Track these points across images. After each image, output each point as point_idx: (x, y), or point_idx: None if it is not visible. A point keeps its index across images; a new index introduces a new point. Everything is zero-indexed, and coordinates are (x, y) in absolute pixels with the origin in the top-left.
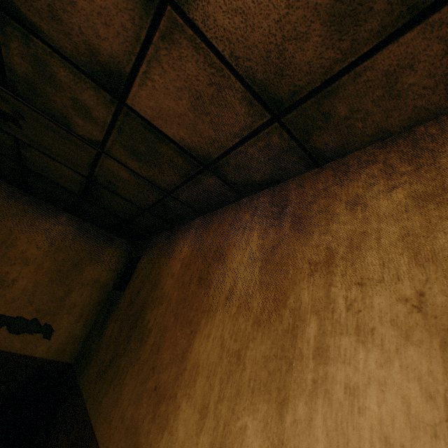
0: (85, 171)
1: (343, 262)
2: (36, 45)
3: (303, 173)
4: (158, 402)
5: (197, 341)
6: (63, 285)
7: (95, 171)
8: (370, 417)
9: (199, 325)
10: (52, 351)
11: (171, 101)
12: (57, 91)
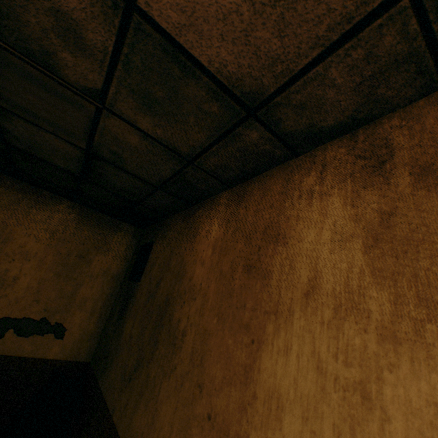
0: (82, 142)
1: None
2: None
3: (411, 103)
4: None
5: (267, 357)
6: (70, 279)
7: (95, 139)
8: None
9: (264, 332)
10: (67, 351)
11: None
12: None
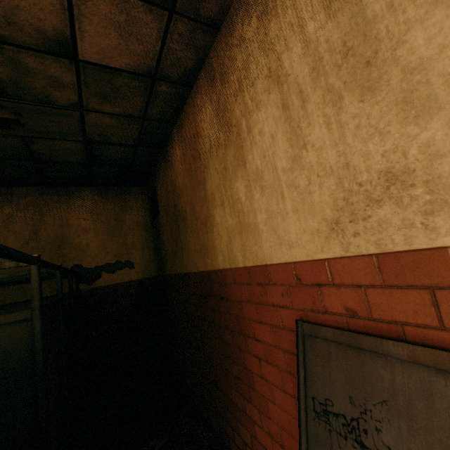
0: (80, 137)
1: (245, 81)
2: (7, 50)
3: (214, 43)
4: (205, 226)
5: (208, 185)
6: (118, 235)
7: (86, 131)
8: (267, 134)
9: (205, 177)
10: (141, 274)
11: (105, 40)
12: (34, 78)
